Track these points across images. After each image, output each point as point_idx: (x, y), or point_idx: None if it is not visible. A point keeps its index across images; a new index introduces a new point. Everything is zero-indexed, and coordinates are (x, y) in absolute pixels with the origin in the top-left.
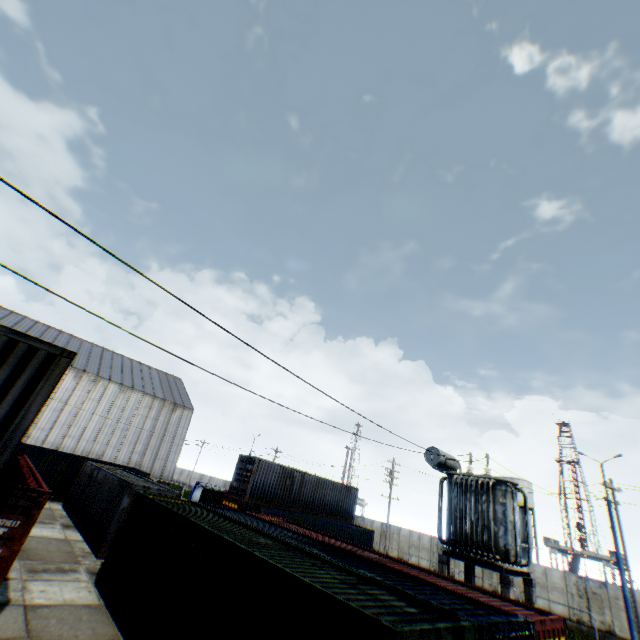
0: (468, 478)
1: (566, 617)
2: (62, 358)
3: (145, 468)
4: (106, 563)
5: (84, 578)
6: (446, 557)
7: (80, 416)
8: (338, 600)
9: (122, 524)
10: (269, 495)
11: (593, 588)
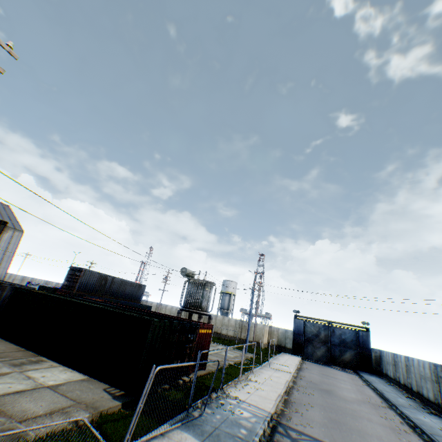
0: (196, 281)
1: (232, 336)
2: (1, 225)
3: None
4: None
5: None
6: (180, 311)
7: None
8: (135, 316)
9: (6, 303)
10: (90, 289)
11: (245, 324)
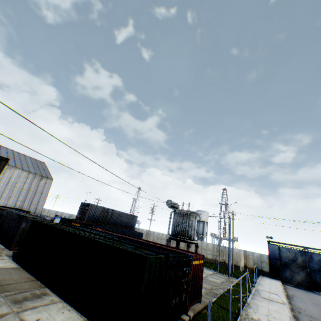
0: (181, 211)
1: (211, 259)
2: (2, 161)
3: (25, 209)
4: (19, 251)
5: (6, 258)
6: (169, 240)
7: None
8: (129, 251)
9: (26, 234)
10: (96, 220)
11: (222, 248)
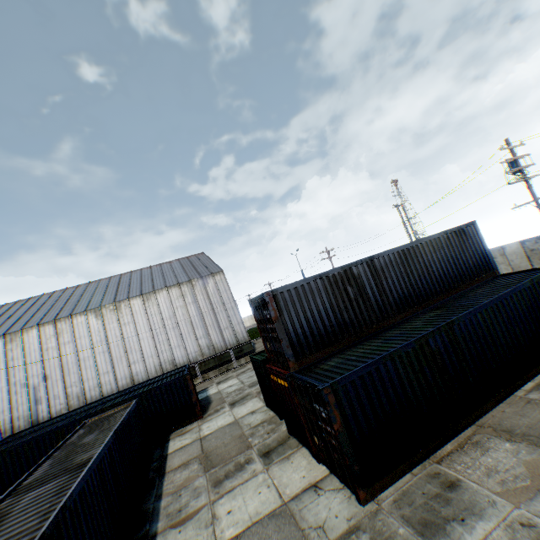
0: None
1: None
2: None
3: (218, 344)
4: None
5: None
6: None
7: (128, 343)
8: None
9: None
10: (332, 333)
11: None
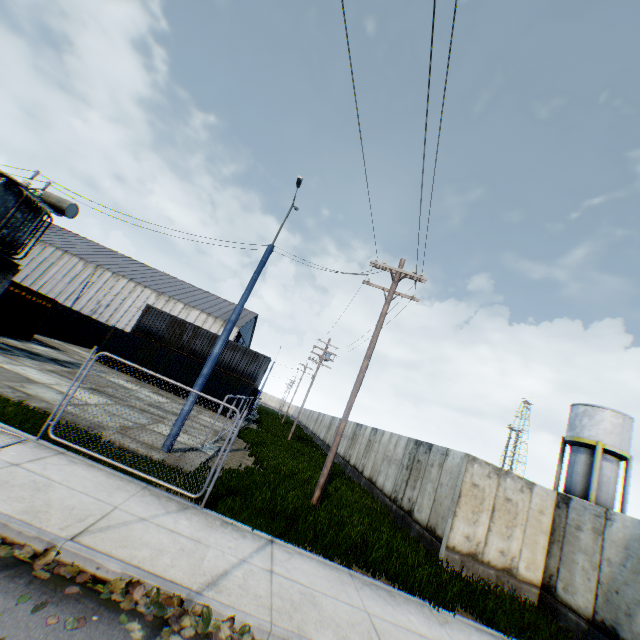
0: None
1: (388, 496)
2: None
3: None
4: None
5: None
6: None
7: None
8: None
9: None
10: (156, 336)
11: (420, 456)
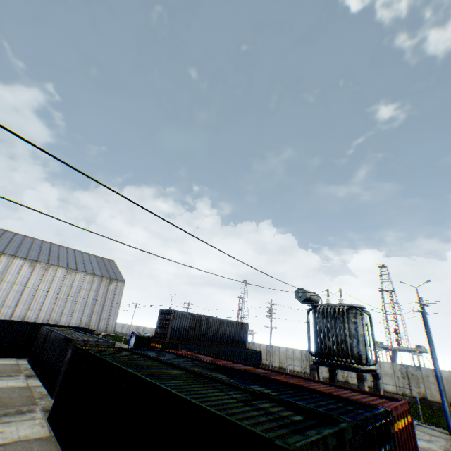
0: (328, 307)
1: (395, 392)
2: None
3: (93, 326)
4: (55, 403)
5: (39, 416)
6: (316, 366)
7: (38, 294)
8: (234, 423)
9: (65, 372)
10: (184, 335)
11: (412, 371)
